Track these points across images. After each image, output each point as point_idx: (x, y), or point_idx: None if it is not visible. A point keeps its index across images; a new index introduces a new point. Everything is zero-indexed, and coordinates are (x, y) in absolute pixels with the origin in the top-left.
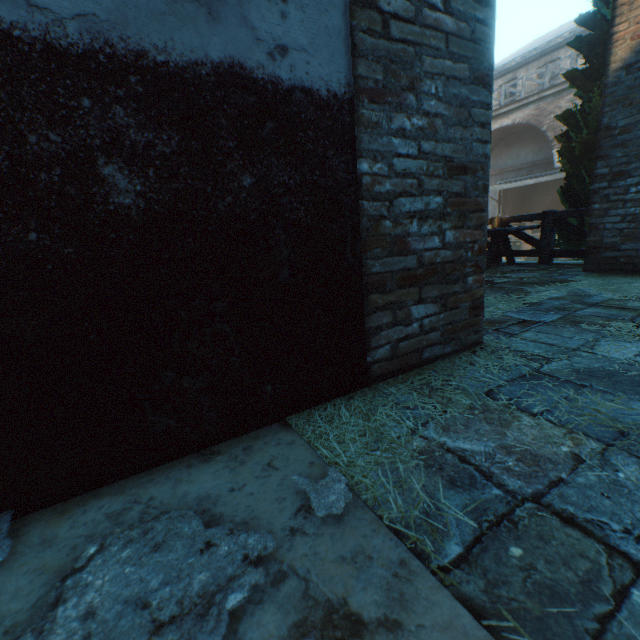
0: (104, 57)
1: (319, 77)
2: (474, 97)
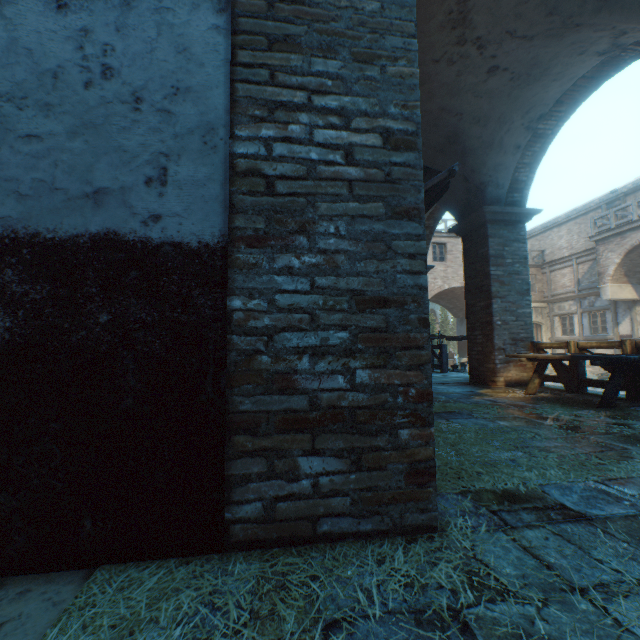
0: (9, 240)
1: (191, 233)
2: (395, 230)
